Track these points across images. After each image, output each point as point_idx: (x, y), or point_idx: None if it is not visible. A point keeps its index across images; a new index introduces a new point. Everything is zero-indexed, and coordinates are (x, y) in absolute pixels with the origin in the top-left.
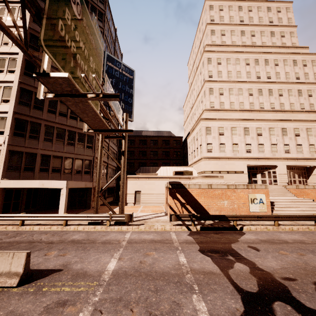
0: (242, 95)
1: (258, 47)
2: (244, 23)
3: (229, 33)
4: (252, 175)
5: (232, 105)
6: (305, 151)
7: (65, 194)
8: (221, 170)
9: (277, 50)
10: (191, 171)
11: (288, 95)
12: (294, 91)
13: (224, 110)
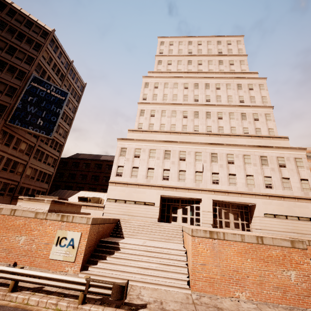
0: (175, 117)
1: (202, 73)
2: (192, 54)
3: (176, 62)
4: (172, 210)
5: (162, 127)
6: (240, 183)
7: None
8: (127, 199)
9: (222, 75)
10: (99, 198)
11: (229, 118)
12: (237, 114)
13: (150, 131)
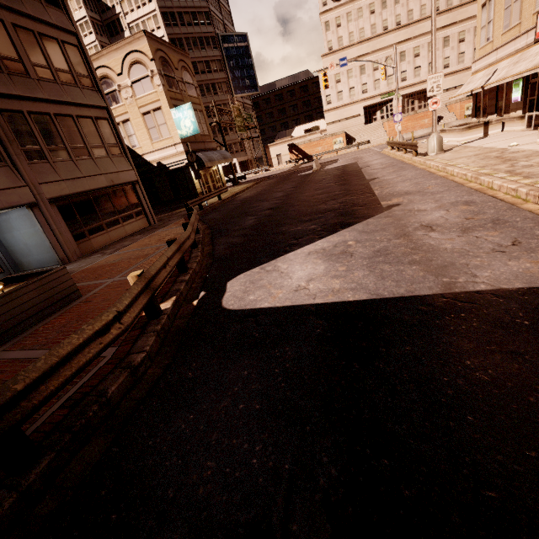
0: (362, 17)
1: None
2: None
3: None
4: (373, 114)
5: (351, 37)
6: (424, 73)
7: (238, 165)
8: (340, 119)
9: None
10: (318, 126)
11: None
12: None
13: (341, 49)
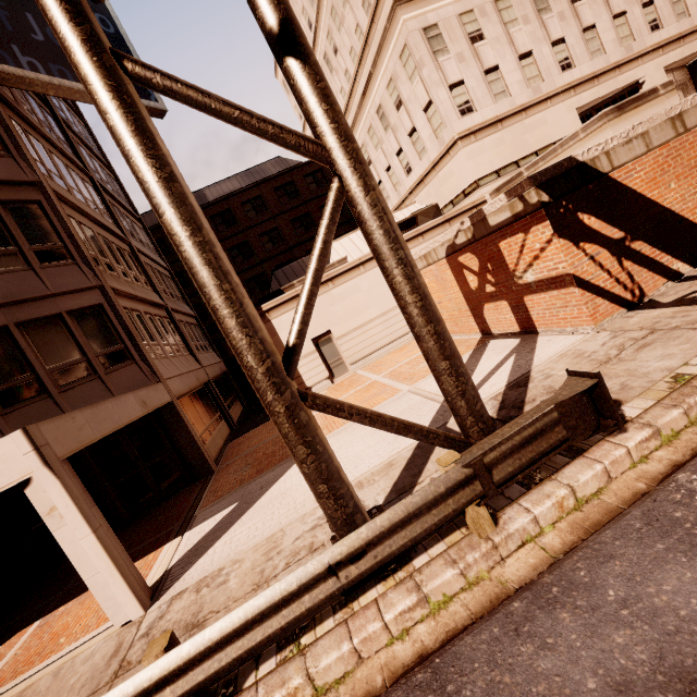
0: None
1: None
2: None
3: None
4: None
5: None
6: (694, 6)
7: (65, 500)
8: (520, 156)
9: None
10: (435, 204)
11: None
12: None
13: None
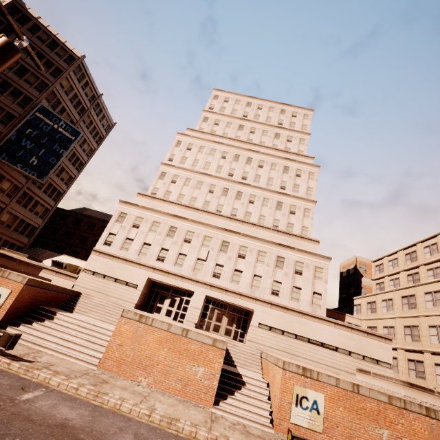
0: (200, 189)
1: (249, 143)
2: (247, 118)
3: (225, 124)
4: (160, 298)
5: (180, 198)
6: (245, 282)
7: None
8: (107, 274)
9: (272, 152)
10: (77, 267)
11: (262, 204)
12: (272, 201)
13: (163, 200)
